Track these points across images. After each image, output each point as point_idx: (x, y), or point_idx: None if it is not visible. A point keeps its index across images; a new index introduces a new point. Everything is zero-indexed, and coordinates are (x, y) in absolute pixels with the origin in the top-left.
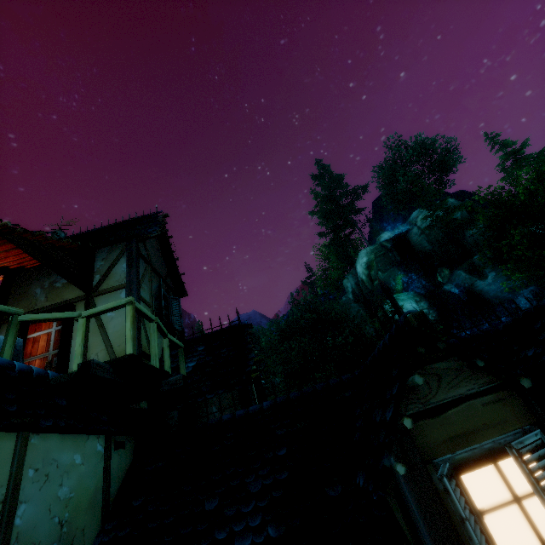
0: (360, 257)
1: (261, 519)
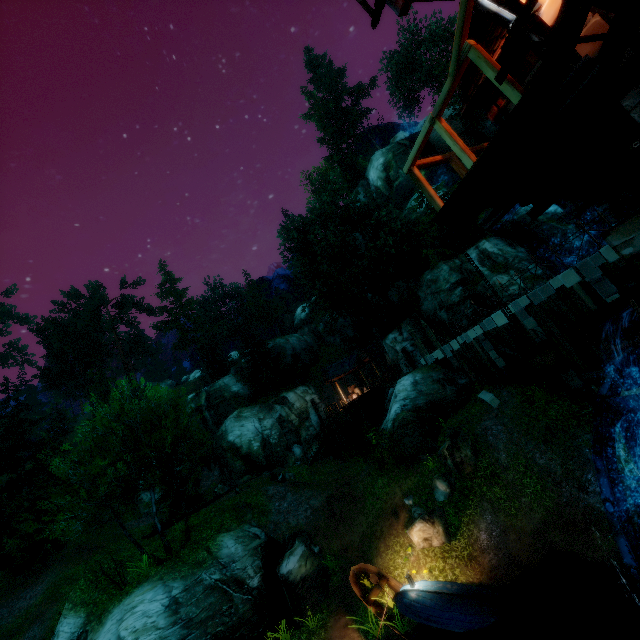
0: (375, 159)
1: None
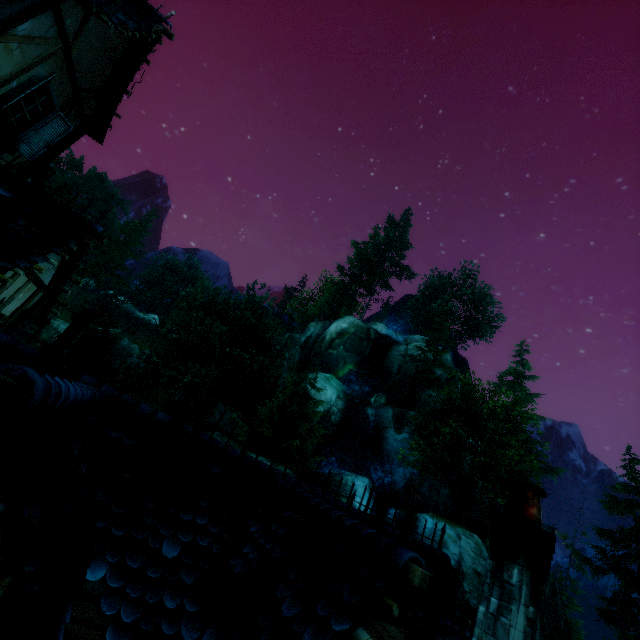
0: (344, 320)
1: None
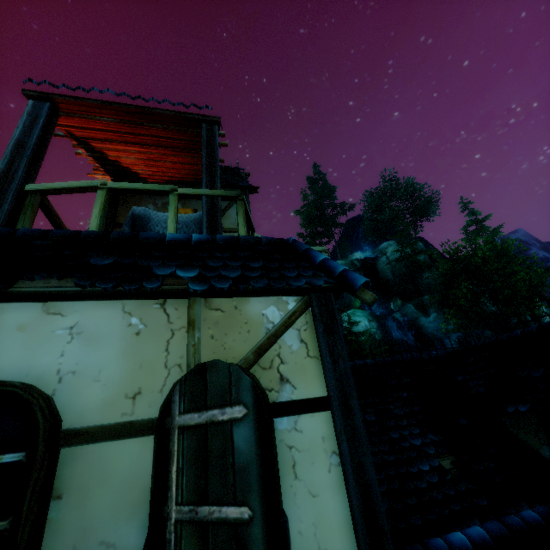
0: None
1: (419, 430)
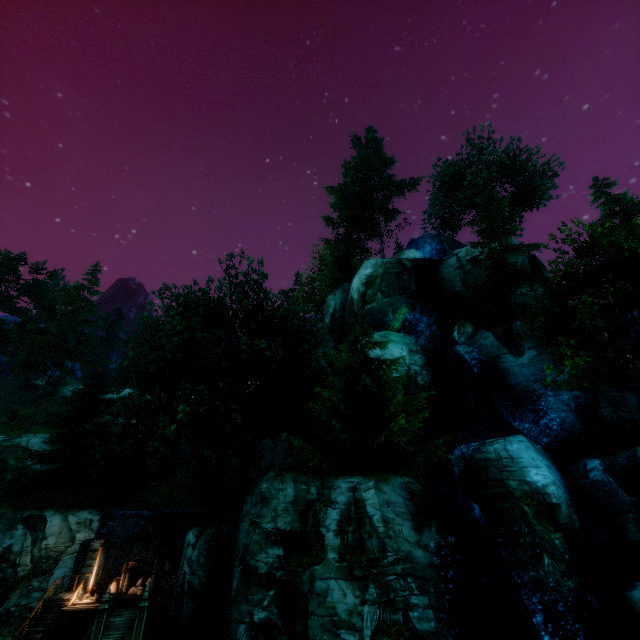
0: (364, 266)
1: None
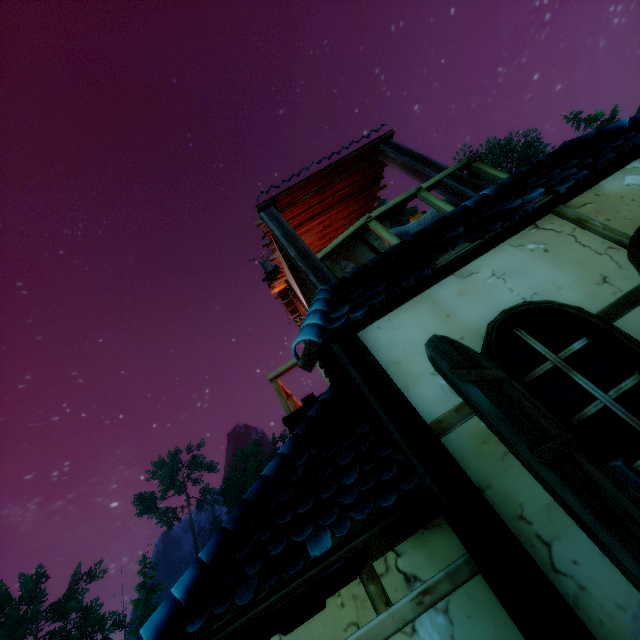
0: None
1: None
